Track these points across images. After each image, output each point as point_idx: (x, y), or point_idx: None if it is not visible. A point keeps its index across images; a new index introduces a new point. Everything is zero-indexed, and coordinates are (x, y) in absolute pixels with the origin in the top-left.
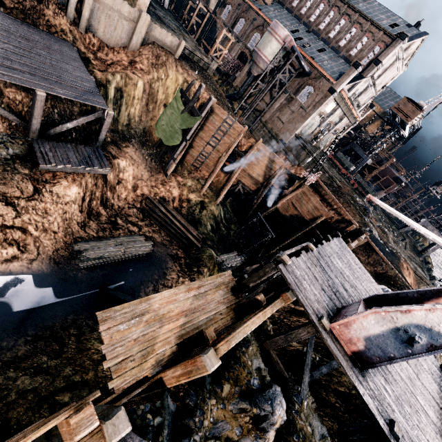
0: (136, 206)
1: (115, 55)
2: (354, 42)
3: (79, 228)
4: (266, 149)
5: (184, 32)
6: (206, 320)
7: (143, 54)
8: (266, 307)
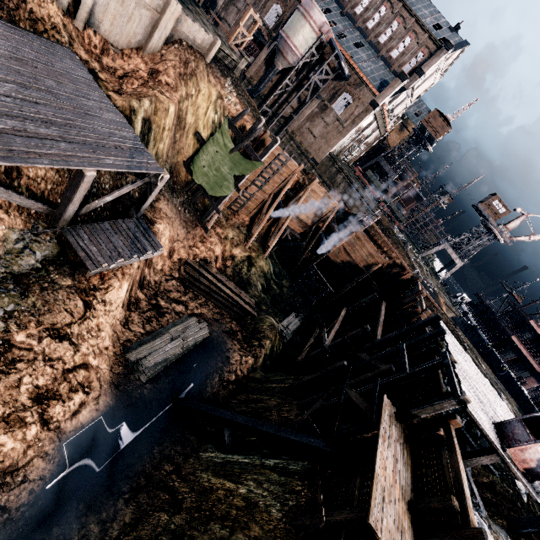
0: (174, 277)
1: (126, 60)
2: (396, 41)
3: (122, 328)
4: (321, 190)
5: (194, 4)
6: (404, 467)
7: (168, 60)
8: (454, 444)
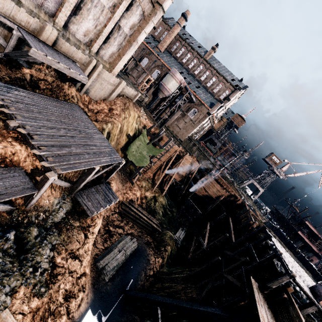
0: (116, 211)
1: (98, 105)
2: (215, 85)
3: (92, 247)
4: (190, 158)
5: (122, 74)
6: (271, 319)
7: (117, 104)
8: (293, 302)
